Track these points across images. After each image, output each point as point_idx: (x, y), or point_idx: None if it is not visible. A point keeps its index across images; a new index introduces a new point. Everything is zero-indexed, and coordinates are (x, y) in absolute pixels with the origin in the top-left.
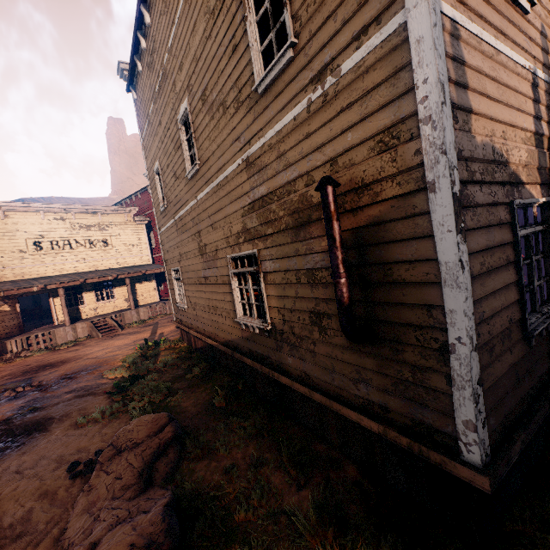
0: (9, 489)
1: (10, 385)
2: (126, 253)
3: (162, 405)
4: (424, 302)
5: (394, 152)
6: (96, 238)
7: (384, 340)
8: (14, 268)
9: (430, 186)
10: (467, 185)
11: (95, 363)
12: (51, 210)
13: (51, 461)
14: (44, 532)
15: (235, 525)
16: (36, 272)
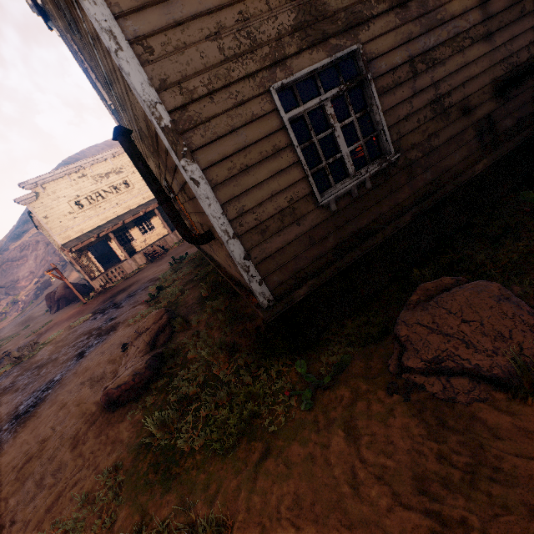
0: (97, 361)
1: (102, 308)
2: (147, 188)
3: (175, 302)
4: (204, 210)
5: (133, 95)
6: (117, 182)
7: (217, 238)
8: (73, 228)
9: (153, 124)
10: (189, 106)
11: (146, 283)
12: (72, 171)
13: (116, 345)
14: (109, 376)
15: (187, 360)
16: (89, 226)
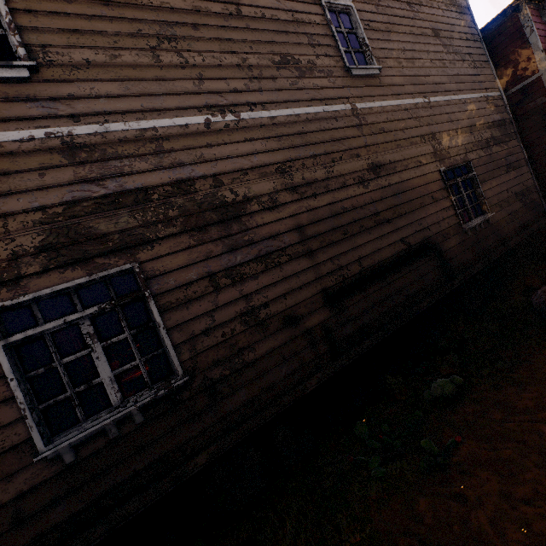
0: None
1: None
2: None
3: None
4: None
5: None
6: None
7: None
8: None
9: None
10: None
11: None
12: None
13: None
14: None
15: None
16: None
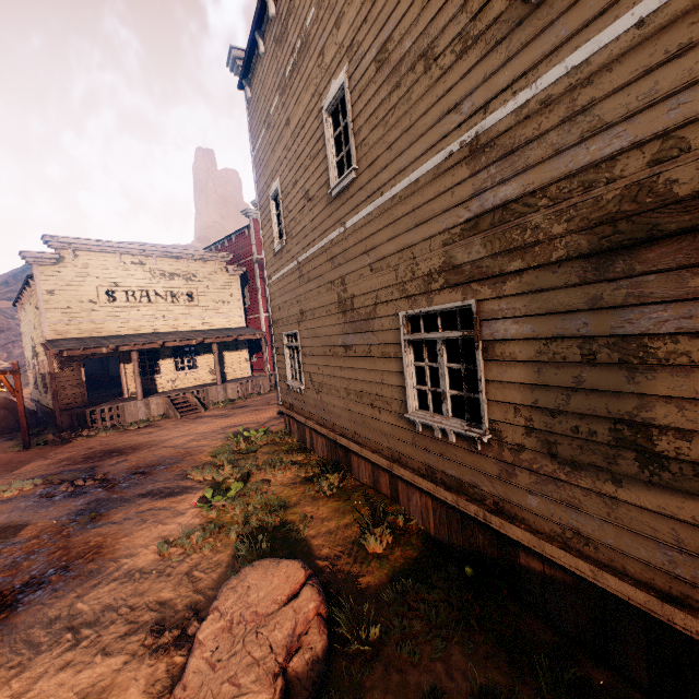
0: (58, 662)
1: (68, 474)
2: (215, 312)
3: (279, 536)
4: None
5: None
6: (180, 290)
7: None
8: (81, 322)
9: None
10: None
11: (175, 455)
12: (129, 252)
13: (121, 617)
14: None
15: None
16: (106, 329)
